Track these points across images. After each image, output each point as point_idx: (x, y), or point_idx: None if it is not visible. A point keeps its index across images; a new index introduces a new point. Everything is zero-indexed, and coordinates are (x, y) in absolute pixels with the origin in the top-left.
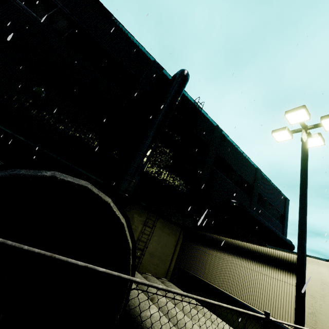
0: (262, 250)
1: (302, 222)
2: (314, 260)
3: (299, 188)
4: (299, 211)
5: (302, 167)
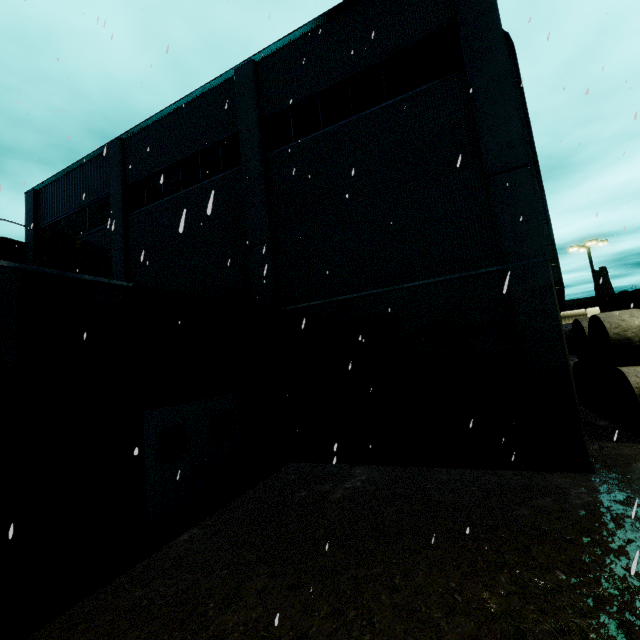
0: (561, 314)
1: (599, 297)
2: (590, 309)
3: (594, 281)
4: (597, 292)
5: (592, 270)
